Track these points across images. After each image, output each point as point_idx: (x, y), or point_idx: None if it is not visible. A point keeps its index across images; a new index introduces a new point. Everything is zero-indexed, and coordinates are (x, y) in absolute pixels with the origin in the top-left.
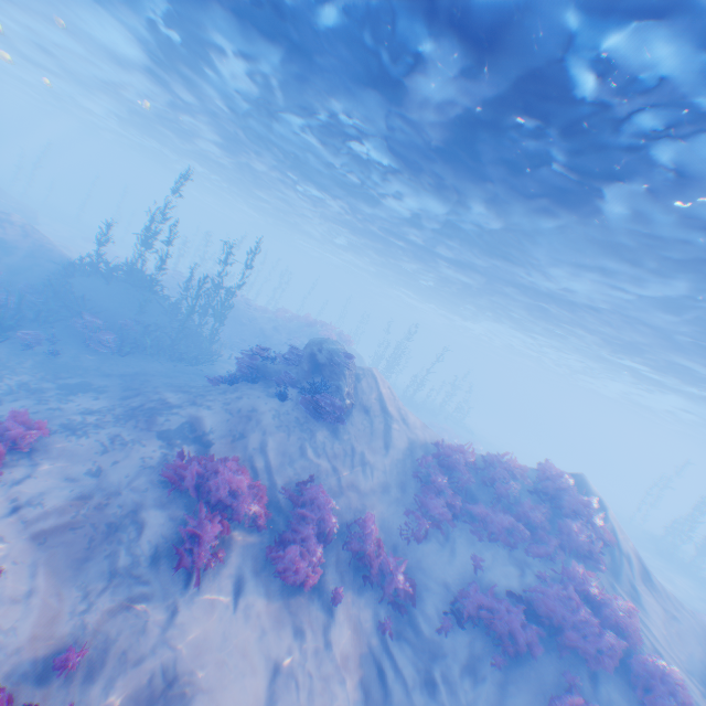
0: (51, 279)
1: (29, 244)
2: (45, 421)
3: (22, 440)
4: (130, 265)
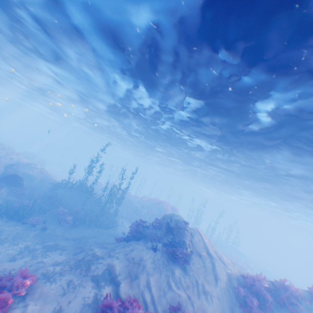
0: (47, 190)
1: (41, 176)
2: (35, 274)
3: (22, 288)
4: (81, 181)
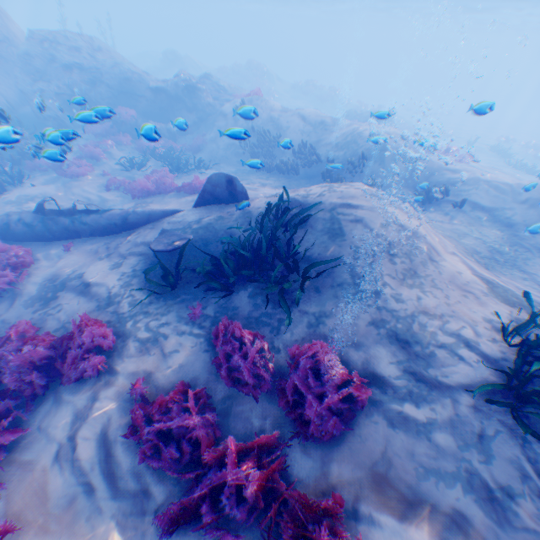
0: None
1: None
2: None
3: None
4: None
